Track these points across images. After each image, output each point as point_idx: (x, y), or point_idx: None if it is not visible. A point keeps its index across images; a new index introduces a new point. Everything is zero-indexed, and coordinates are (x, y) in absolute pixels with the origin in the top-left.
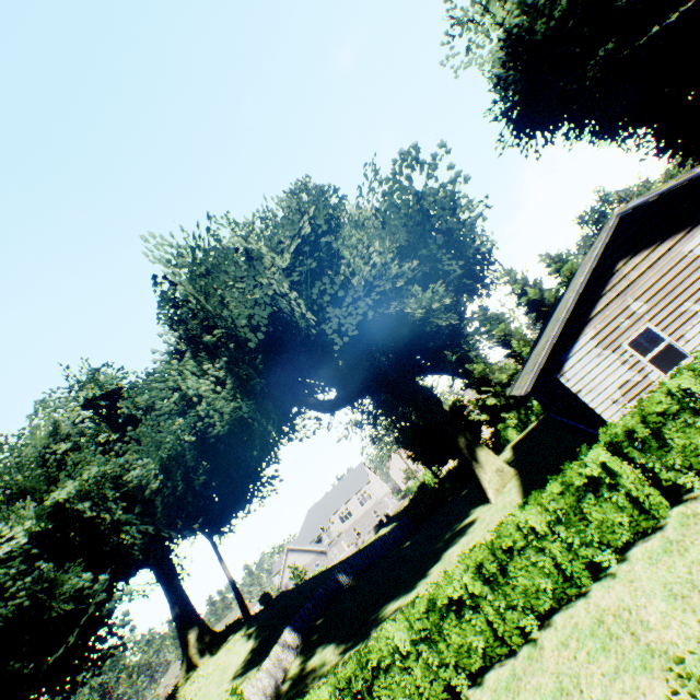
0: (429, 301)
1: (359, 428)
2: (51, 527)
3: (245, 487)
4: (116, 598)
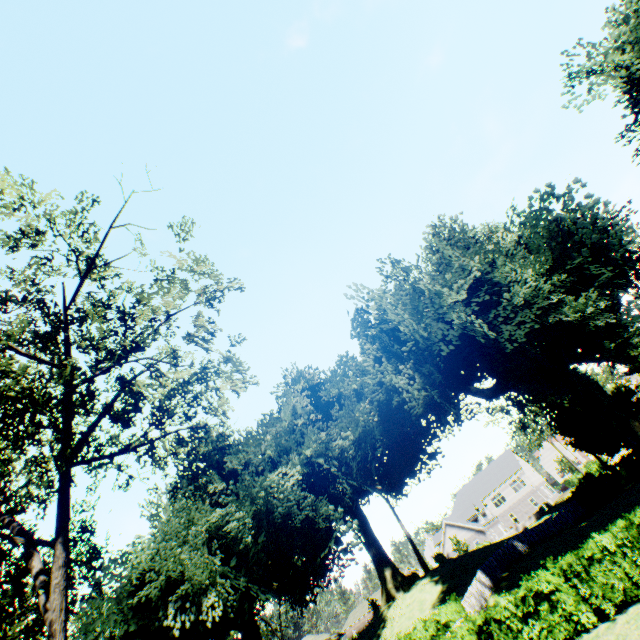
0: (582, 307)
1: (505, 413)
2: (306, 472)
3: (416, 459)
4: (348, 525)
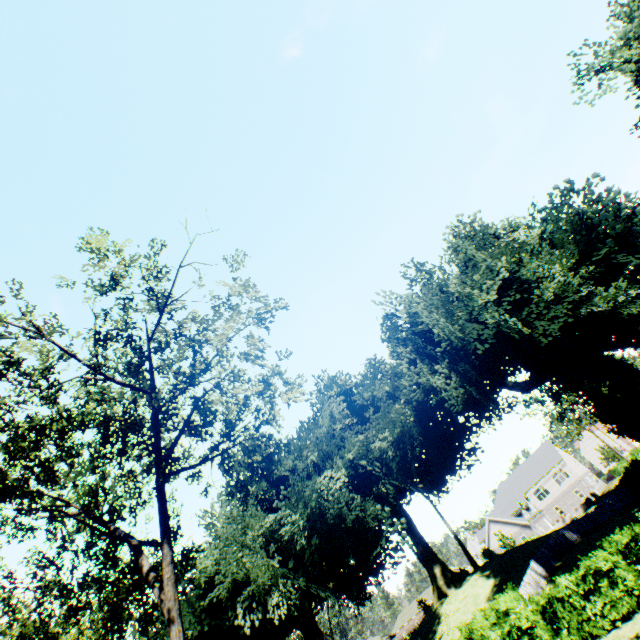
0: (613, 296)
1: (541, 405)
2: (350, 475)
3: (455, 455)
4: (396, 524)
